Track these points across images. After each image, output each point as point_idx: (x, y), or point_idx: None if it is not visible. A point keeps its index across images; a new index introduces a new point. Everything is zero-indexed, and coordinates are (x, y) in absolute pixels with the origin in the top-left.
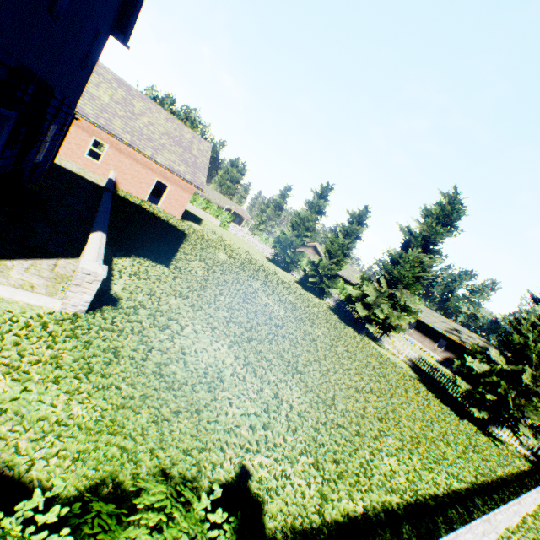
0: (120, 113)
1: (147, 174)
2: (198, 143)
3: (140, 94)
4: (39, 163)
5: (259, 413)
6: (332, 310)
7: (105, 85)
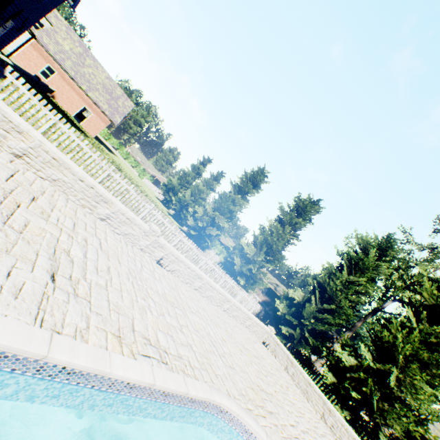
0: (73, 59)
1: (79, 100)
2: (125, 100)
3: (94, 57)
4: None
5: None
6: (182, 228)
7: (70, 41)
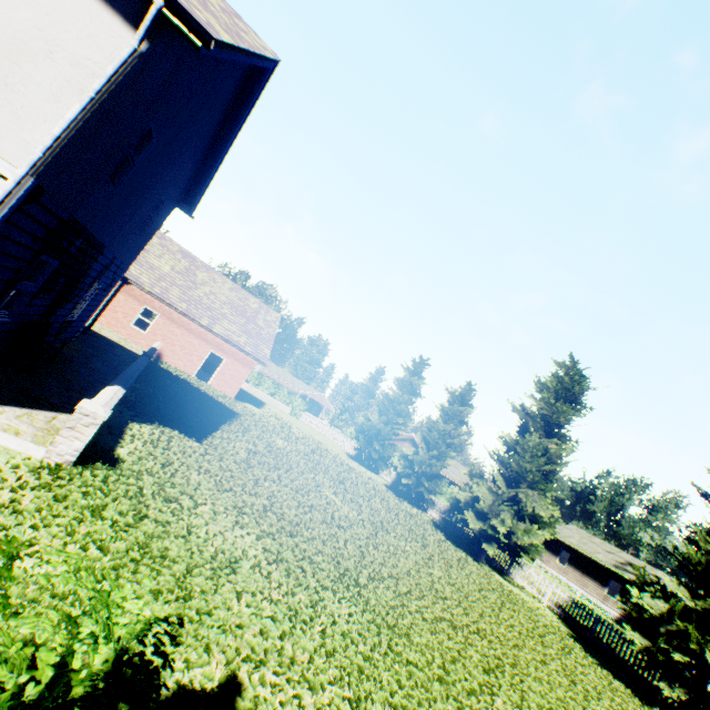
0: (179, 282)
1: (200, 345)
2: (265, 313)
3: (205, 265)
4: (72, 321)
5: (280, 619)
6: (437, 525)
7: (169, 256)
